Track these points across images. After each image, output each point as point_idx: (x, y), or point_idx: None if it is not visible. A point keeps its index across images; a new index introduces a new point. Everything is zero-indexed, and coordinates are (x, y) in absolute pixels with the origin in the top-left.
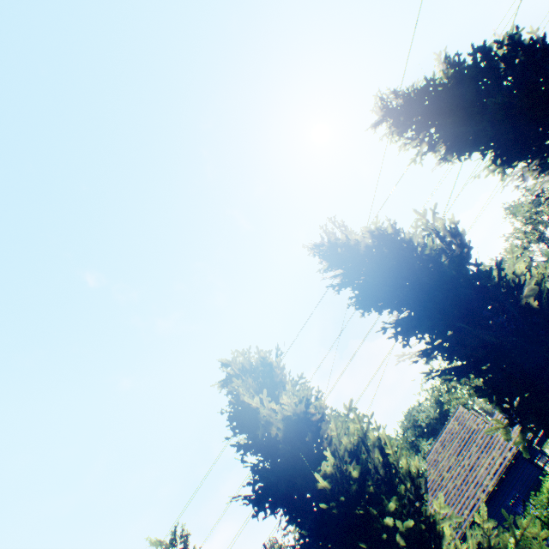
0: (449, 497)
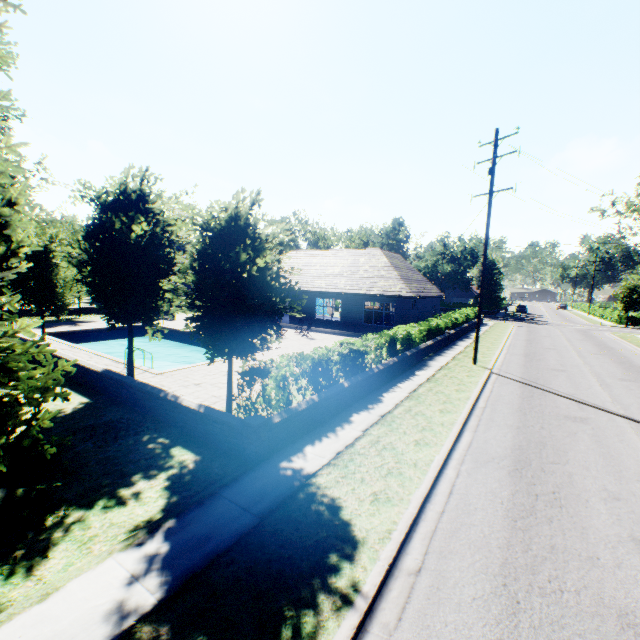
0: (410, 278)
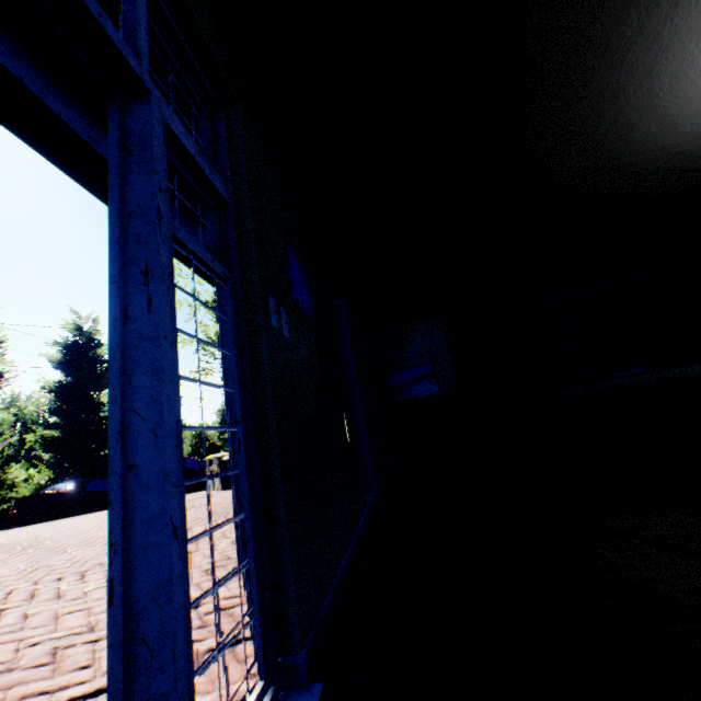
0: None
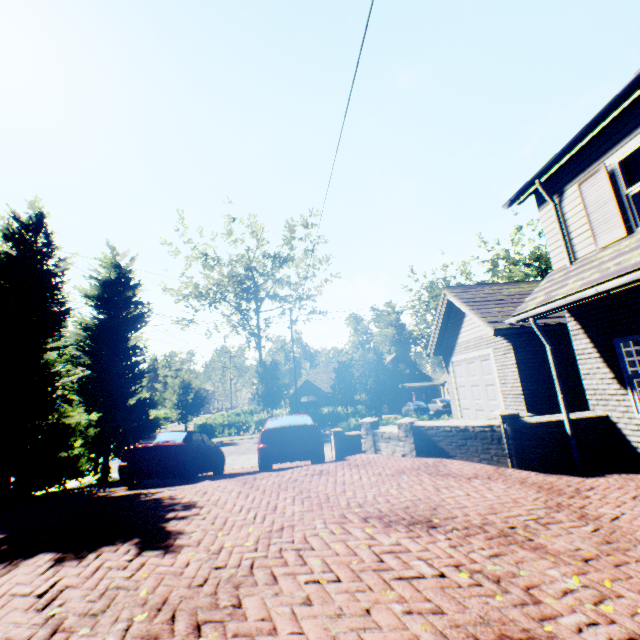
0: None
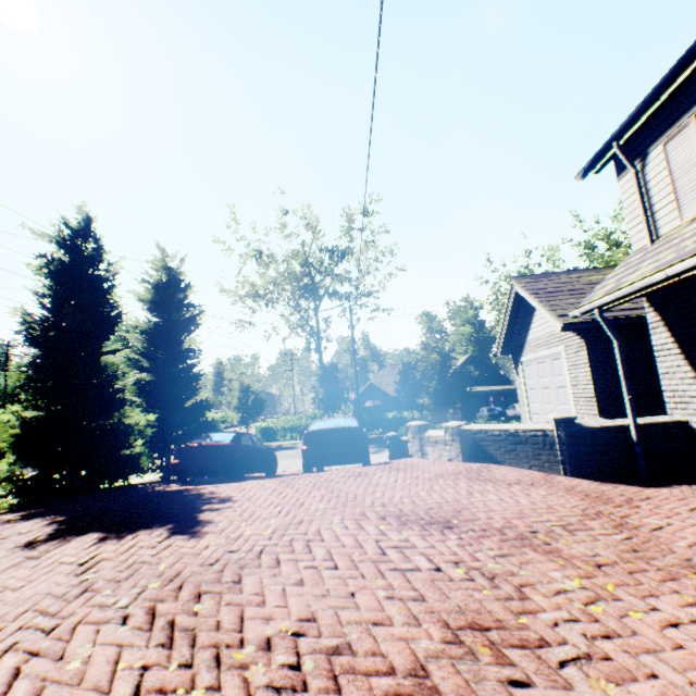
0: None
